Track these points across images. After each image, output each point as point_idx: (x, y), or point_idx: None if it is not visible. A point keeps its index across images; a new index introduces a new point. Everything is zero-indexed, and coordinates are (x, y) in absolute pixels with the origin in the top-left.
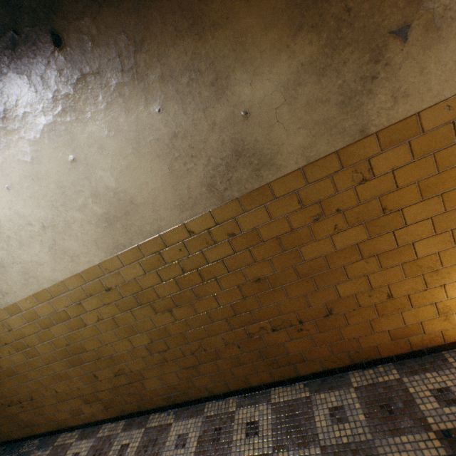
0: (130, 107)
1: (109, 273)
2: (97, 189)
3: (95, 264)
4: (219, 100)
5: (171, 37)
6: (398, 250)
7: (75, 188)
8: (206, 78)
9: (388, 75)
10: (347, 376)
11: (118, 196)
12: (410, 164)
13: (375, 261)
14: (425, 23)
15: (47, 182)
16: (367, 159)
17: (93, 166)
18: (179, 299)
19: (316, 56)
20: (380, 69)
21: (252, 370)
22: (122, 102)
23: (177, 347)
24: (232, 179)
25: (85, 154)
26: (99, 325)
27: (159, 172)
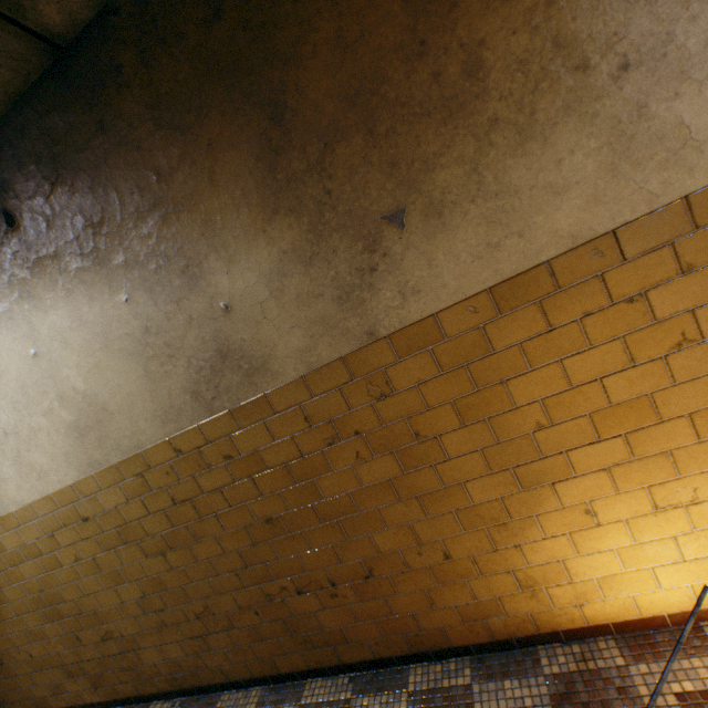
0: (93, 295)
1: (85, 498)
2: (64, 391)
3: (68, 485)
4: (194, 291)
5: (132, 219)
6: (446, 491)
7: (39, 388)
8: (177, 265)
9: (390, 267)
10: (407, 671)
11: (89, 400)
12: (439, 378)
13: (419, 504)
14: (422, 207)
15: (7, 379)
16: (383, 369)
17: (58, 362)
18: (174, 539)
19: (300, 243)
20: (378, 260)
21: (279, 649)
22: (85, 289)
23: (178, 606)
24: (220, 386)
25: (48, 349)
26: (78, 566)
27: (134, 374)
